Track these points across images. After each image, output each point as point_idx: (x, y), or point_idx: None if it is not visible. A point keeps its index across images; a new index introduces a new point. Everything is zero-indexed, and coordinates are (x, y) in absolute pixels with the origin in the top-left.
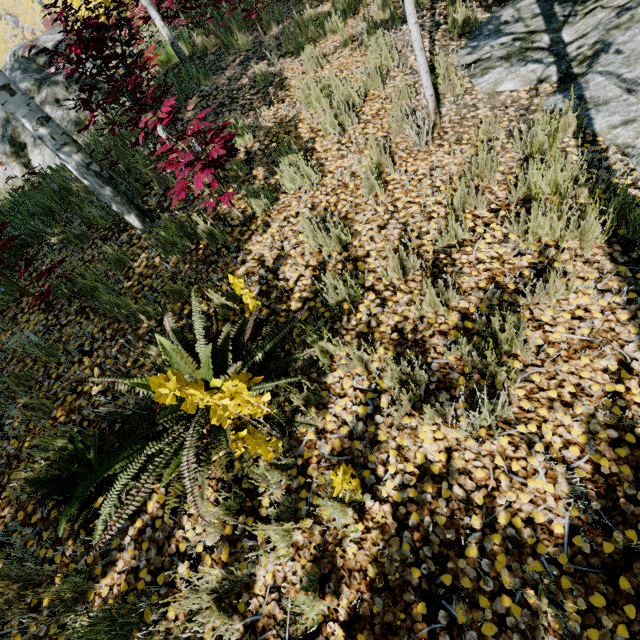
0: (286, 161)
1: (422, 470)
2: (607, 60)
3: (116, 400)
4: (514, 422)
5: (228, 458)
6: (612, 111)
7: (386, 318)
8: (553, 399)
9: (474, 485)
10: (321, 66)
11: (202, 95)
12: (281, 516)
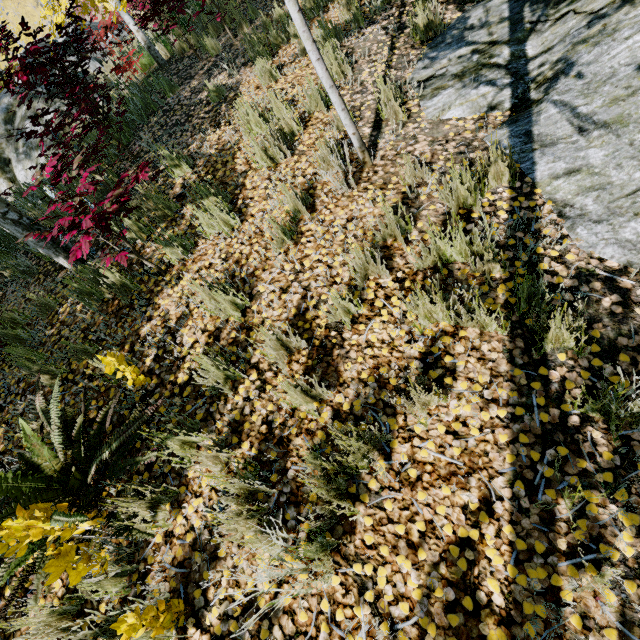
0: (207, 203)
1: (249, 600)
2: (565, 86)
3: (10, 464)
4: (353, 558)
5: None
6: (558, 155)
7: (260, 406)
8: (400, 536)
9: (294, 629)
10: (276, 79)
11: (165, 110)
12: (101, 635)
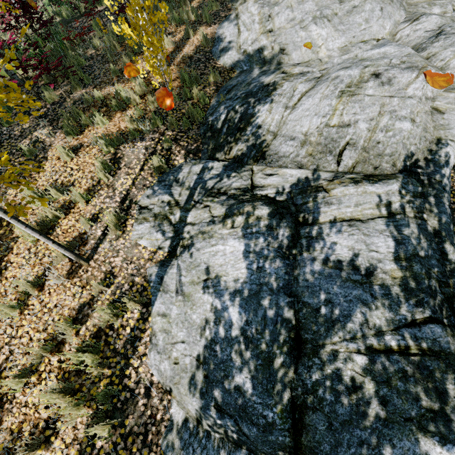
0: None
1: None
2: (185, 257)
3: None
4: None
5: None
6: (165, 301)
7: None
8: None
9: None
10: (72, 157)
11: None
12: None
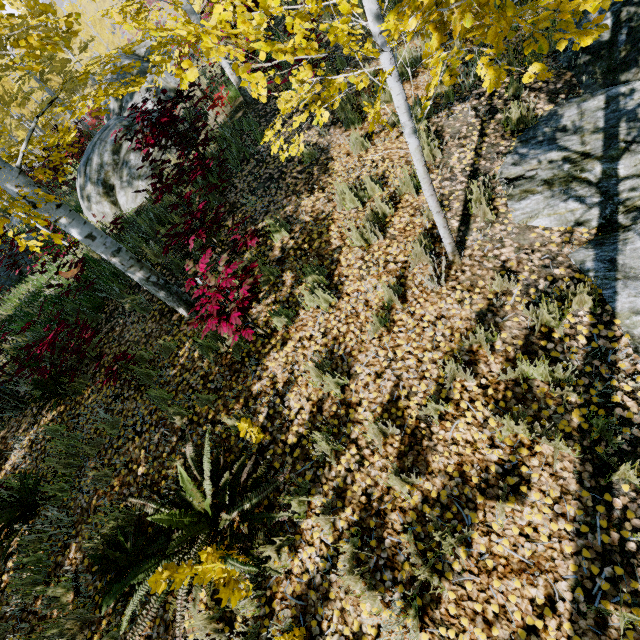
0: (309, 279)
1: (355, 637)
2: None
3: (153, 486)
4: (438, 622)
5: (213, 587)
6: (639, 291)
7: (360, 478)
8: (477, 612)
9: None
10: (366, 148)
11: (257, 159)
12: None
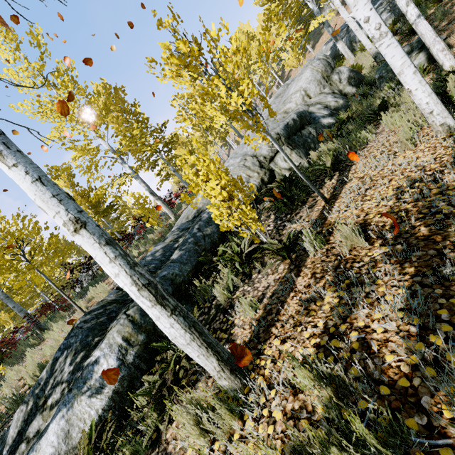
0: (60, 320)
1: None
2: None
3: None
4: None
5: None
6: None
7: None
8: None
9: None
10: None
11: None
12: None
